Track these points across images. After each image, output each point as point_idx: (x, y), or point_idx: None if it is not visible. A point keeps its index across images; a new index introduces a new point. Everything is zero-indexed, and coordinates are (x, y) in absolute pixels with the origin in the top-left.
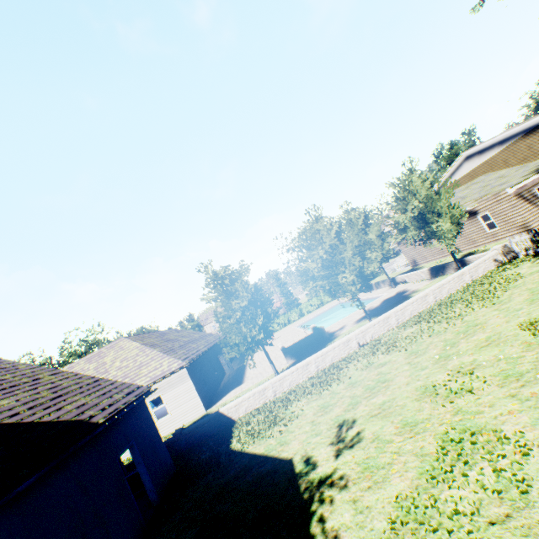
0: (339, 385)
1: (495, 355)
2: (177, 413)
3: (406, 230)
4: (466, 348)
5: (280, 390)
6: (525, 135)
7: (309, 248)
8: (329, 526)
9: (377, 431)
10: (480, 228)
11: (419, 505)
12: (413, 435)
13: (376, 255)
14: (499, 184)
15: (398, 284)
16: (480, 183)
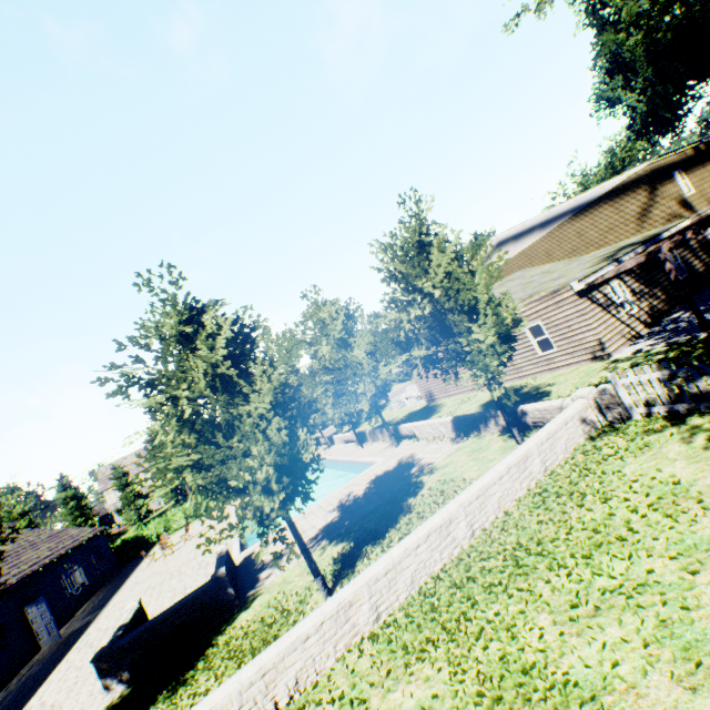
0: None
1: None
2: None
3: (410, 345)
4: None
5: None
6: (575, 215)
7: (149, 382)
8: None
9: None
10: (528, 348)
11: None
12: None
13: (365, 387)
14: (552, 279)
15: (404, 438)
16: (519, 279)
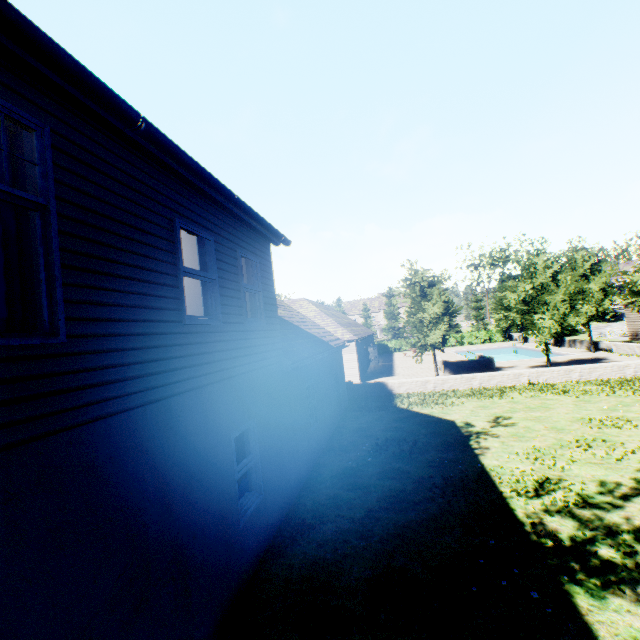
0: (500, 400)
1: None
2: None
3: (639, 294)
4: (636, 410)
5: (439, 388)
6: None
7: (517, 278)
8: (482, 444)
9: (529, 425)
10: None
11: (547, 451)
12: (557, 432)
13: (587, 309)
14: None
15: (600, 350)
16: None
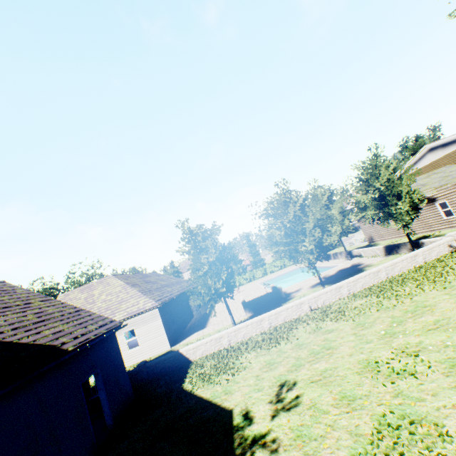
0: (287, 344)
1: (443, 341)
2: (146, 345)
3: (366, 209)
4: (413, 328)
5: (234, 340)
6: None
7: (275, 216)
8: None
9: (315, 398)
10: (437, 214)
11: None
12: (349, 411)
13: (336, 229)
14: None
15: (354, 257)
16: (441, 173)
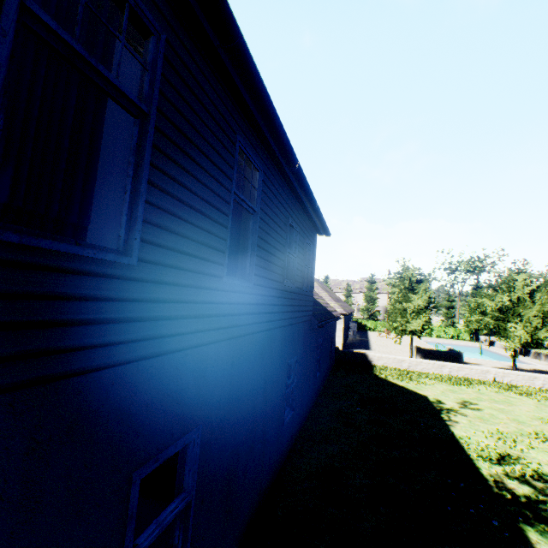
0: (467, 388)
1: None
2: None
3: None
4: None
5: (412, 367)
6: None
7: (496, 289)
8: (452, 419)
9: (493, 413)
10: None
11: (509, 435)
12: (518, 424)
13: None
14: None
15: None
16: None
